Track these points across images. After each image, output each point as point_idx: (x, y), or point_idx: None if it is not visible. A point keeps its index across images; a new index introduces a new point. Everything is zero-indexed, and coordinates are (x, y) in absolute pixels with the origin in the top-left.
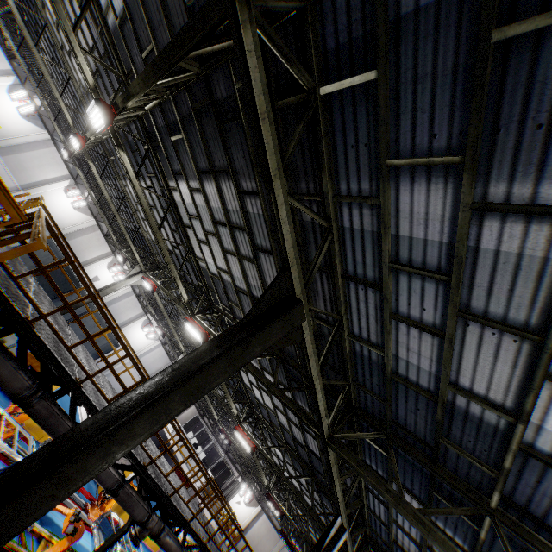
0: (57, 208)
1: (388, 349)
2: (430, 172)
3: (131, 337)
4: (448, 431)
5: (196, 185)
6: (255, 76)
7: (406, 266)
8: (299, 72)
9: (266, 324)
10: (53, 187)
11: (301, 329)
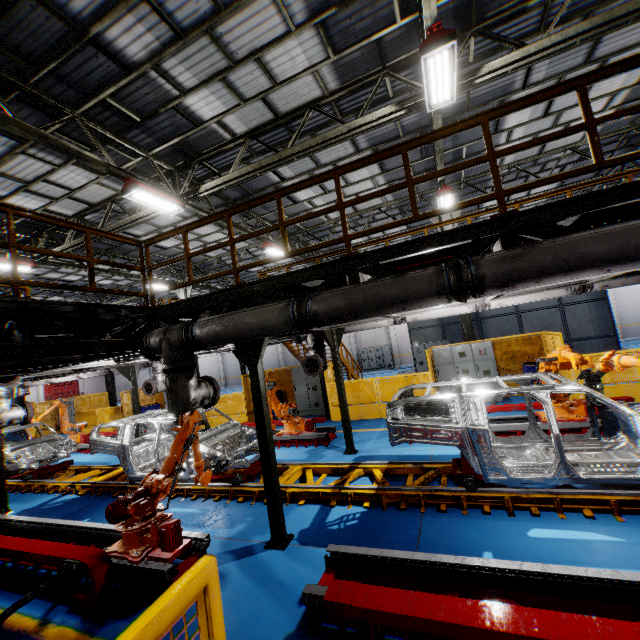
0: None
1: None
2: None
3: None
4: None
5: (164, 81)
6: None
7: None
8: None
9: None
10: None
11: None
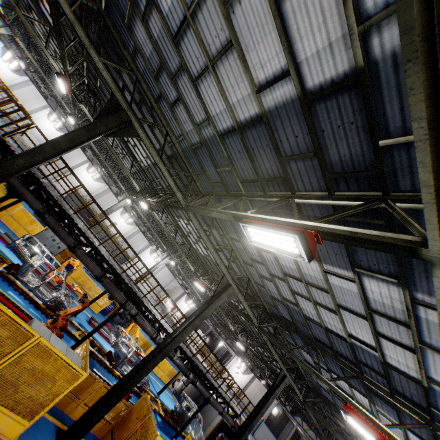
0: (84, 182)
1: (181, 130)
2: (134, 18)
3: (144, 262)
4: (216, 162)
5: None
6: (65, 7)
7: (155, 71)
8: (89, 3)
9: (105, 117)
10: (80, 169)
11: (135, 129)
